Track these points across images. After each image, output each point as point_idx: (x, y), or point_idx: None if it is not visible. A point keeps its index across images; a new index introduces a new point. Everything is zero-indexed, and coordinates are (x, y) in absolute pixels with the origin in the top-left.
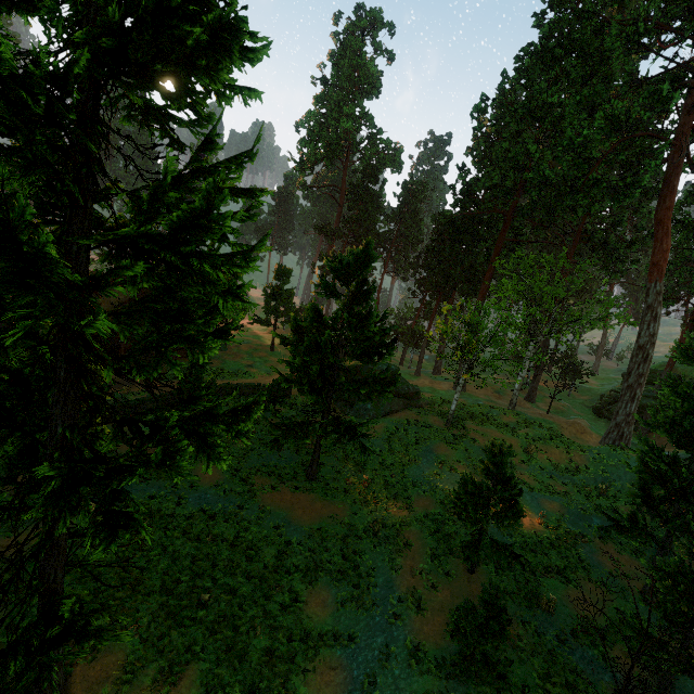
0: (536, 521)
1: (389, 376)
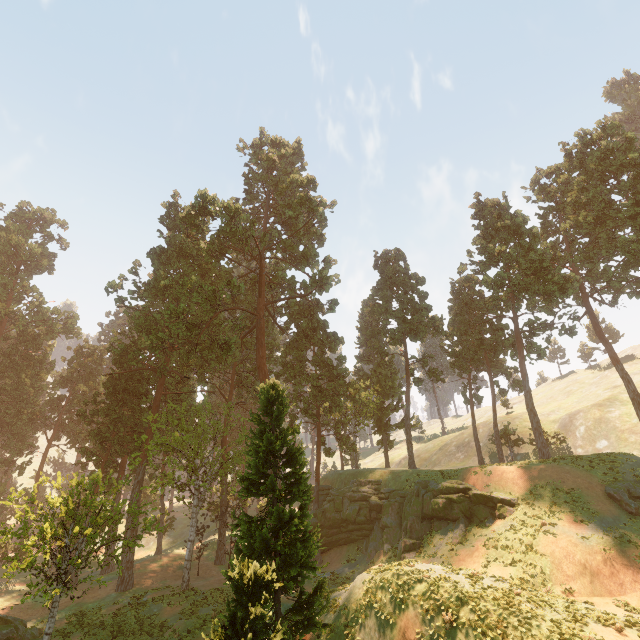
0: None
1: None
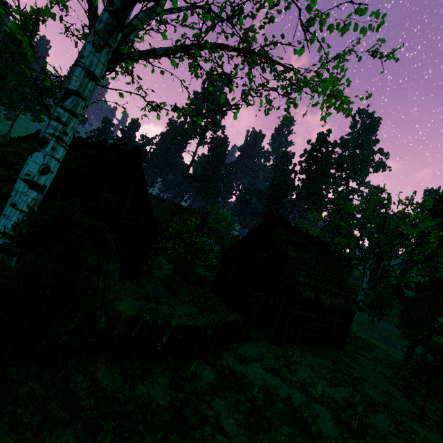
0: None
1: None
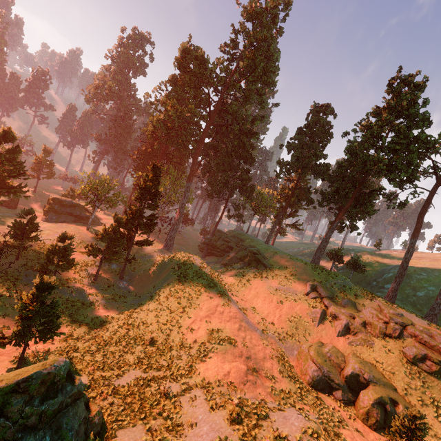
0: (80, 258)
1: (70, 206)
